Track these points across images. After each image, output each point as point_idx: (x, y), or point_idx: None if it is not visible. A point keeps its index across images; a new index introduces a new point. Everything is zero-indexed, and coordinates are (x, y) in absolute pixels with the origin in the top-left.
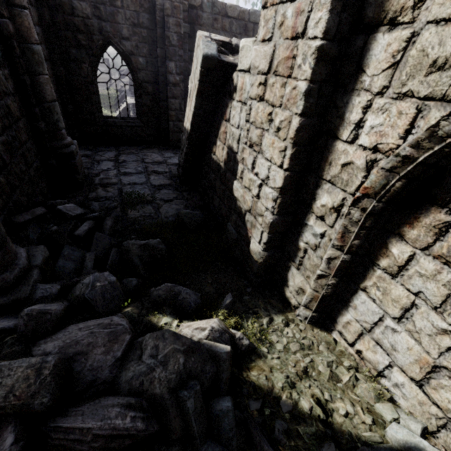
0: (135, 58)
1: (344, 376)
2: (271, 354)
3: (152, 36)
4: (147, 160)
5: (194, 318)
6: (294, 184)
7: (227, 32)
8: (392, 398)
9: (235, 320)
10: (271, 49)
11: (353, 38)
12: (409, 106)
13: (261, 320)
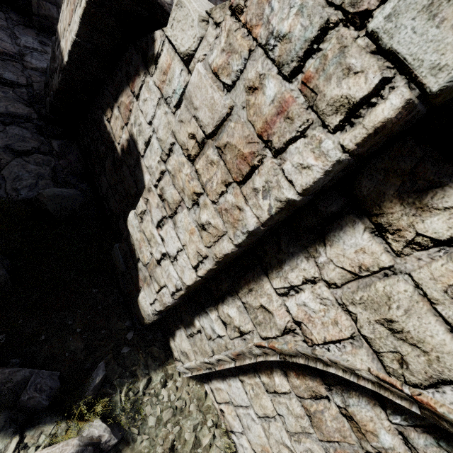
0: None
1: (205, 439)
2: (141, 435)
3: None
4: None
5: (47, 415)
6: (205, 280)
7: None
8: (236, 448)
9: (104, 403)
10: (224, 110)
11: (332, 194)
12: (347, 328)
13: (137, 385)
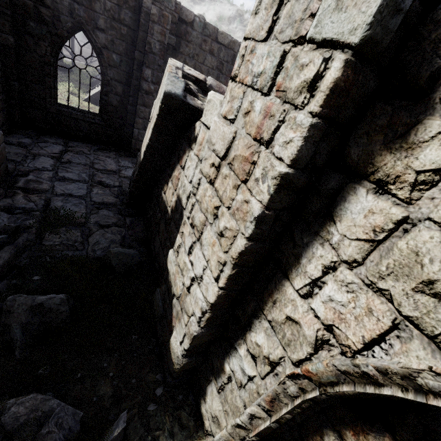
0: (108, 52)
1: None
2: None
3: (132, 36)
4: (98, 165)
5: None
6: (229, 301)
7: (215, 56)
8: None
9: None
10: (231, 135)
11: (328, 172)
12: (384, 313)
13: None
